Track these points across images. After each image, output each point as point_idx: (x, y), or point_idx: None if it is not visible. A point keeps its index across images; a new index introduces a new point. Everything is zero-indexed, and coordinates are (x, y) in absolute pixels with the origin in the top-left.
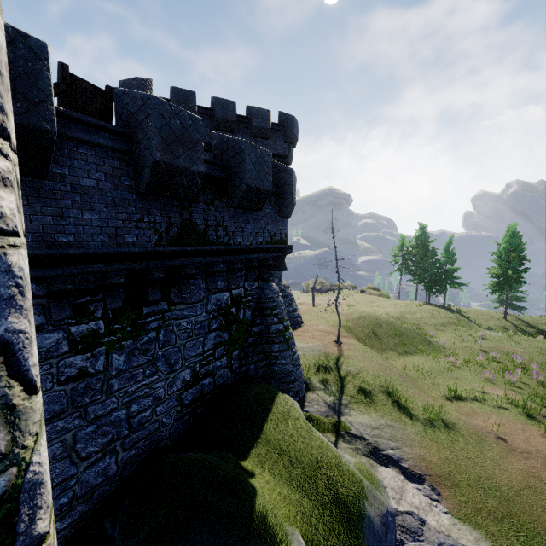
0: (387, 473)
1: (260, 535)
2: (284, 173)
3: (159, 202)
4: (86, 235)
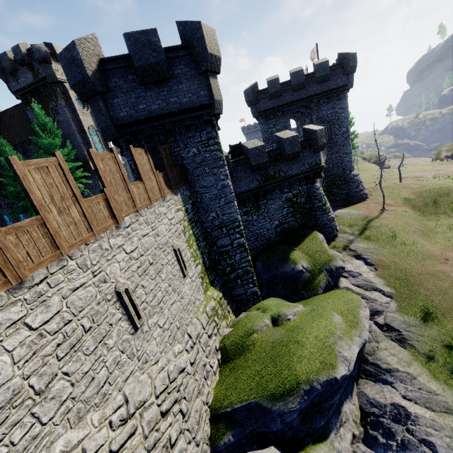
0: (357, 262)
1: (290, 259)
2: (312, 133)
3: (257, 172)
4: (242, 188)
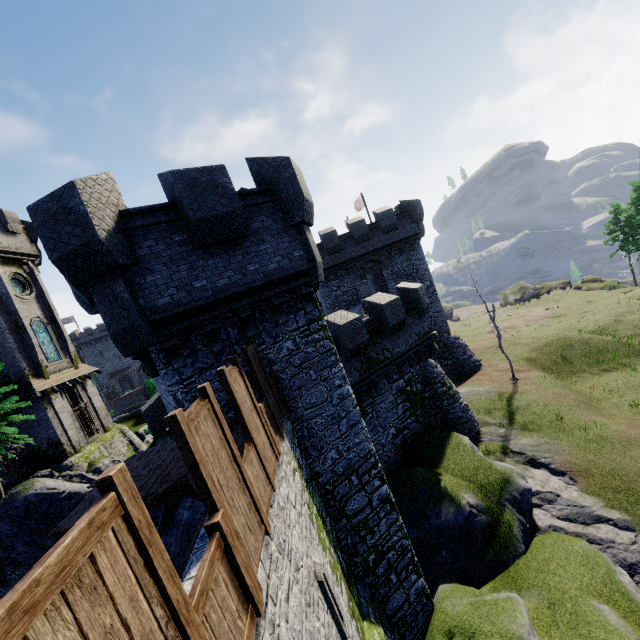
0: (538, 473)
1: (445, 495)
2: (413, 293)
3: (354, 358)
4: None
